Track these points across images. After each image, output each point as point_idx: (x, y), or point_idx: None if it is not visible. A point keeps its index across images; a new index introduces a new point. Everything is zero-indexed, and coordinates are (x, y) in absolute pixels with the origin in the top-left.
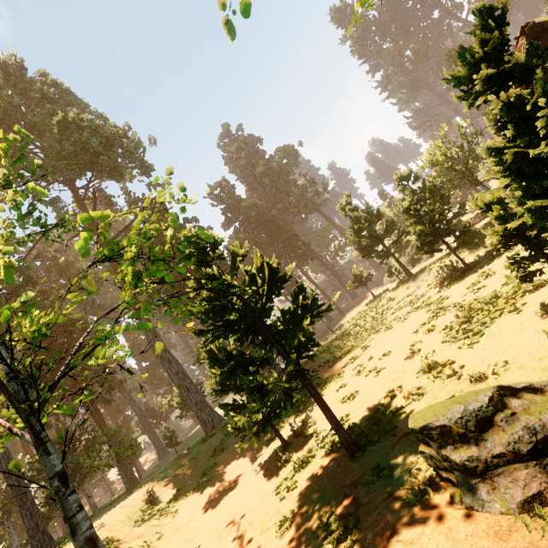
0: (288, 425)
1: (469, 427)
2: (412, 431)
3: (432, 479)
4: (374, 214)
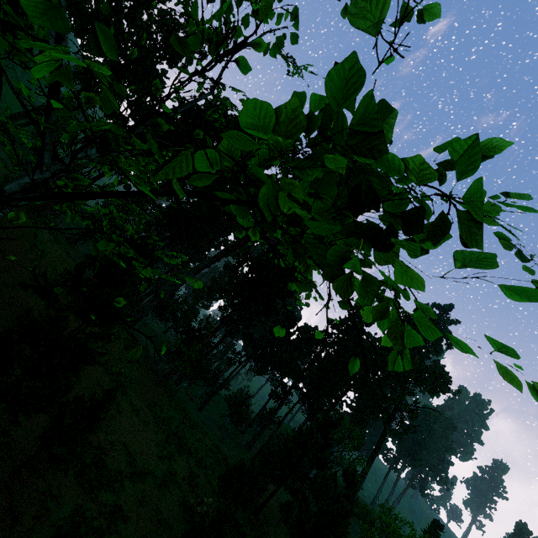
0: None
1: None
2: None
3: None
4: (324, 461)
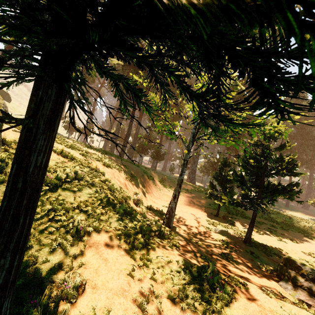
0: (220, 211)
1: (309, 276)
2: (283, 258)
3: (272, 272)
4: None
